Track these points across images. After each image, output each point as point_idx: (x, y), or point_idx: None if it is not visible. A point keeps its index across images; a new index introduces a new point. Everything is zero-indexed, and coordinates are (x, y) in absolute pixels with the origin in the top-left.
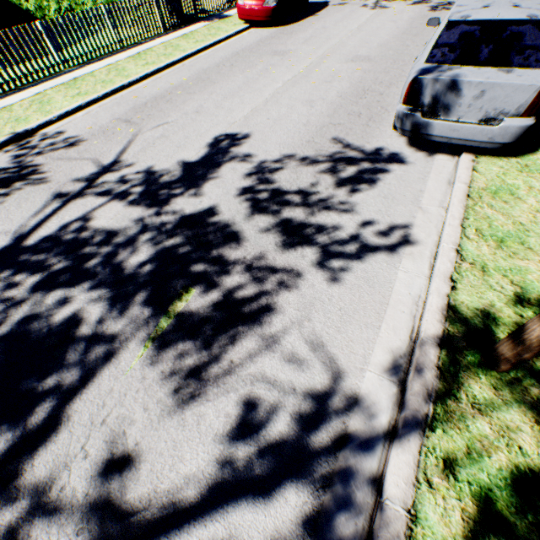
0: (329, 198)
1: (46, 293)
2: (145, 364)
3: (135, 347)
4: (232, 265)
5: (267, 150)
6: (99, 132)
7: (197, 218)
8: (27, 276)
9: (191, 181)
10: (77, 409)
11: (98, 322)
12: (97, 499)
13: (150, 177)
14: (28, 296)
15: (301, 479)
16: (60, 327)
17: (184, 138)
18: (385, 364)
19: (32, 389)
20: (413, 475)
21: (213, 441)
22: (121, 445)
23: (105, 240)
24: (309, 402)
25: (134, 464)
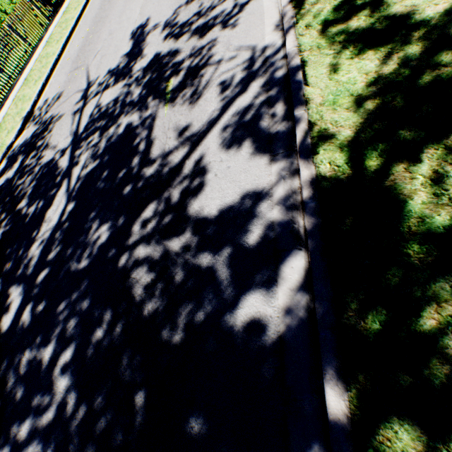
0: (212, 5)
1: (108, 131)
2: (171, 109)
3: (162, 110)
4: (182, 61)
5: (165, 15)
6: (66, 84)
7: (151, 64)
8: (93, 136)
9: (135, 57)
10: (155, 136)
11: (139, 118)
12: (184, 140)
13: (113, 72)
14: (101, 138)
15: (255, 79)
16: (125, 132)
17: (115, 48)
18: (272, 30)
19: (132, 147)
20: (295, 39)
21: (215, 100)
22: (181, 127)
23: (115, 102)
24: (246, 63)
25: (190, 125)
